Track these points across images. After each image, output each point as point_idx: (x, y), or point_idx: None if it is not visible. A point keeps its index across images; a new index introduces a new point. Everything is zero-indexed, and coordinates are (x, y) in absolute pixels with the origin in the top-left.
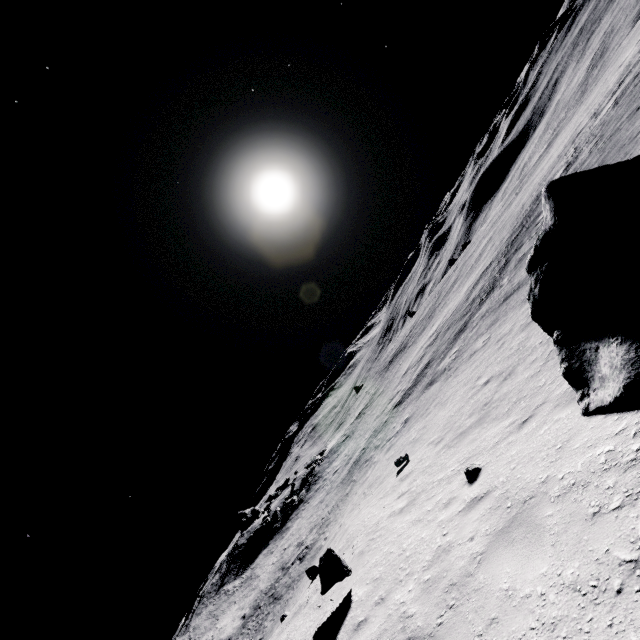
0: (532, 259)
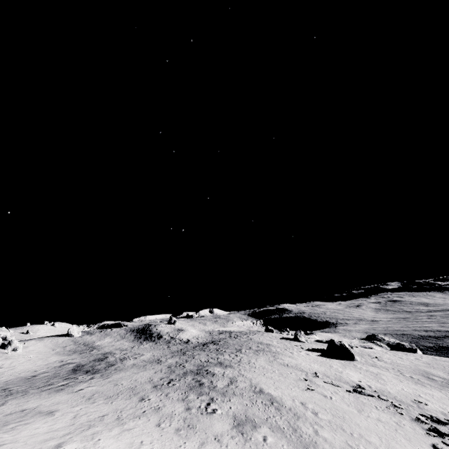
0: None
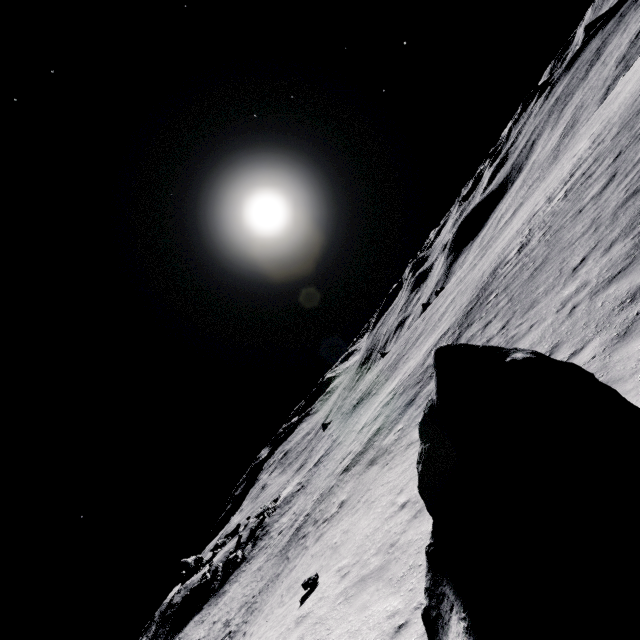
0: (422, 424)
